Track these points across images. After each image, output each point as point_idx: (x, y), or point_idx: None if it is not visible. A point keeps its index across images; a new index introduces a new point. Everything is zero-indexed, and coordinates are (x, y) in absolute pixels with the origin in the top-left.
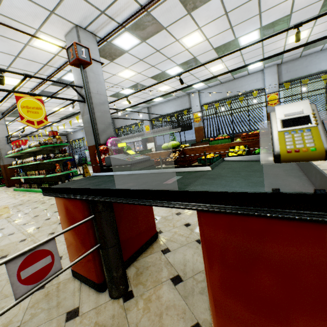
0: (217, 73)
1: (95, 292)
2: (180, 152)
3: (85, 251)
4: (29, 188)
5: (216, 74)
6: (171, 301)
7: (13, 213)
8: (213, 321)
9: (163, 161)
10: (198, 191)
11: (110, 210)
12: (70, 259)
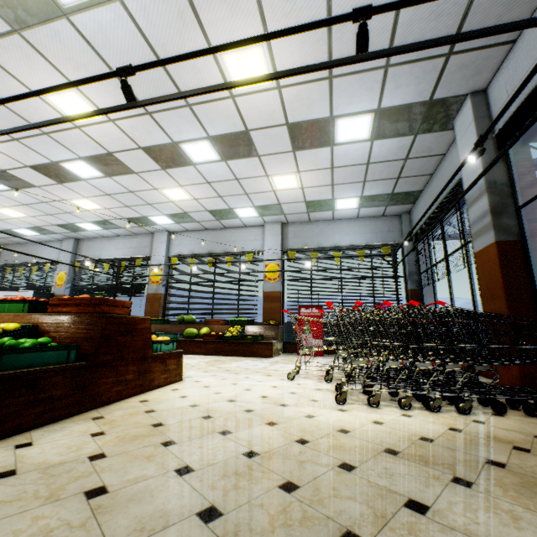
0: (185, 206)
1: None
2: None
3: None
4: None
5: (185, 208)
6: None
7: None
8: None
9: None
10: None
11: None
12: None
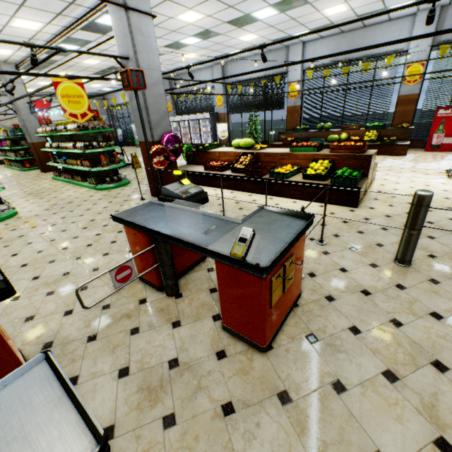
0: (335, 18)
1: (156, 291)
2: (252, 155)
3: (148, 266)
4: (72, 180)
5: (334, 19)
6: (206, 302)
7: (67, 214)
8: (221, 311)
9: (230, 167)
10: (214, 251)
11: (166, 242)
12: (137, 268)
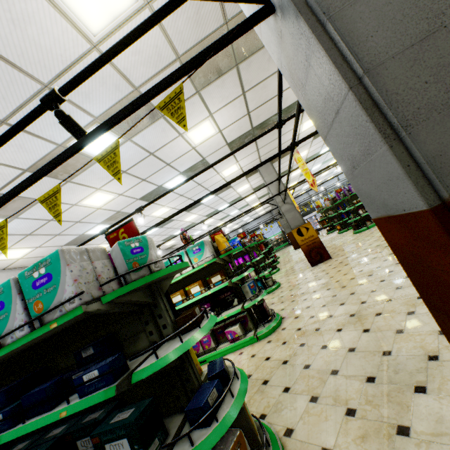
0: None
1: None
2: None
3: None
4: None
5: None
6: None
7: None
8: None
9: None
10: None
11: None
12: None
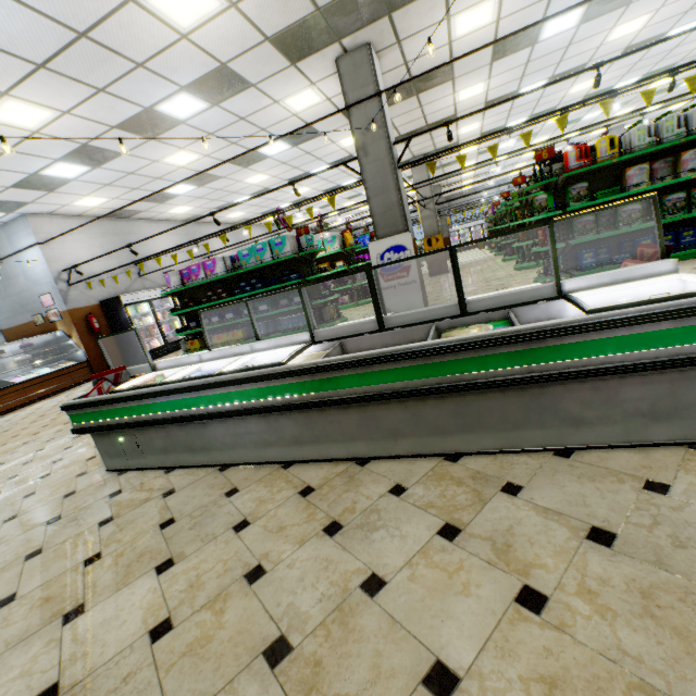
0: None
1: None
2: None
3: None
4: None
5: None
6: None
7: None
8: None
9: None
10: None
11: None
12: None
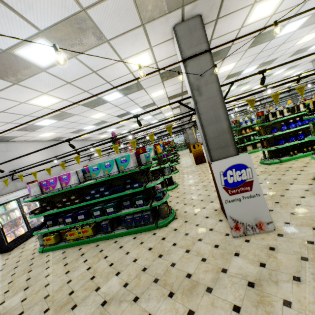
0: None
1: None
2: None
3: None
4: None
5: None
6: None
7: None
8: None
9: None
10: None
11: None
12: None
